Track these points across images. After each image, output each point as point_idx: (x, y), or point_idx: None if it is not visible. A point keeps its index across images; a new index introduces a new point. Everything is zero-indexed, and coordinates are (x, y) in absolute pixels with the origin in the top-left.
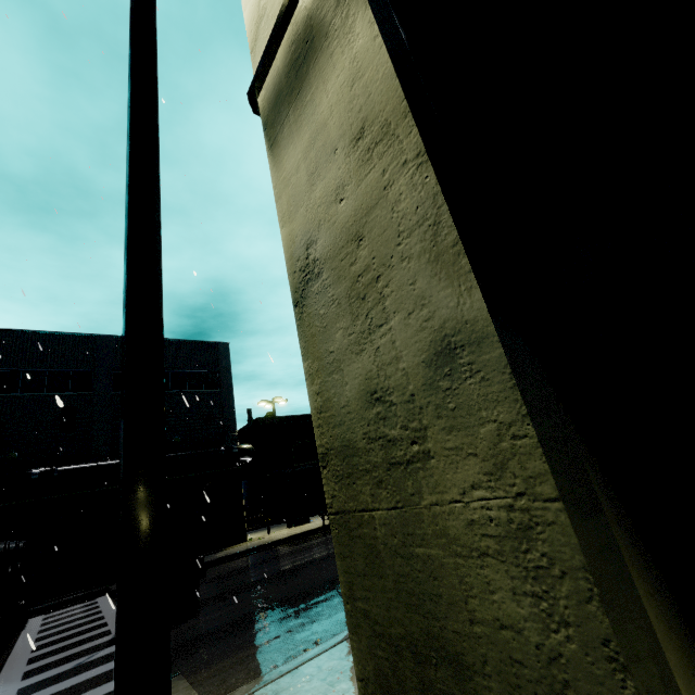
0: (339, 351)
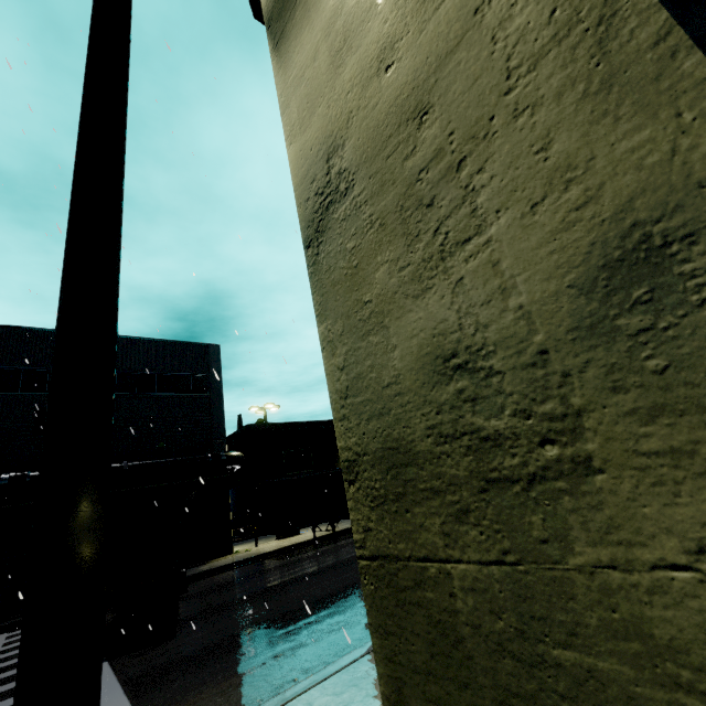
0: (381, 298)
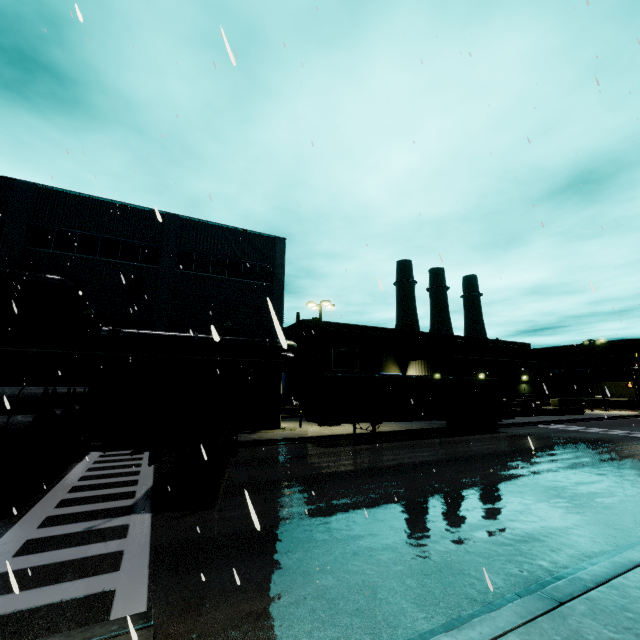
0: None
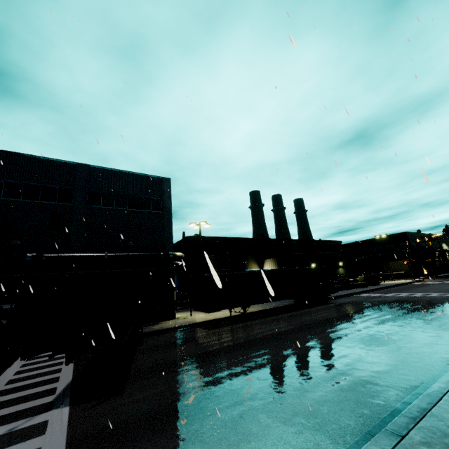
0: None
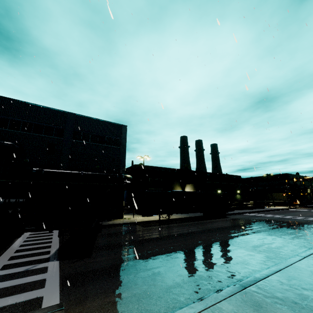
0: None
